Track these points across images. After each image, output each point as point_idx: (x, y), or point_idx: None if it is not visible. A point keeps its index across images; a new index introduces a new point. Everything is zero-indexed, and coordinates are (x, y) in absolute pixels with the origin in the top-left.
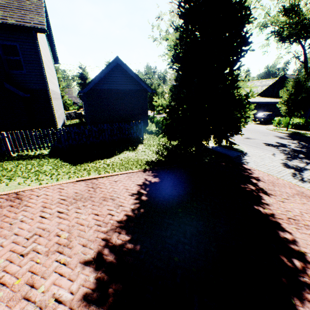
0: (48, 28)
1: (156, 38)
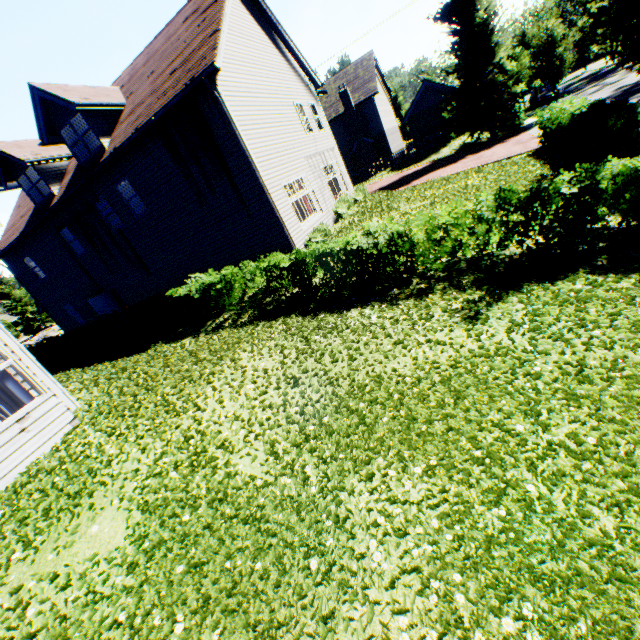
0: (380, 73)
1: None
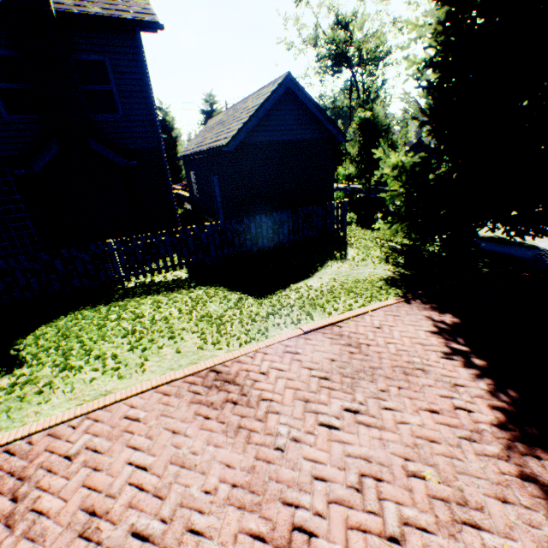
0: None
1: (292, 42)
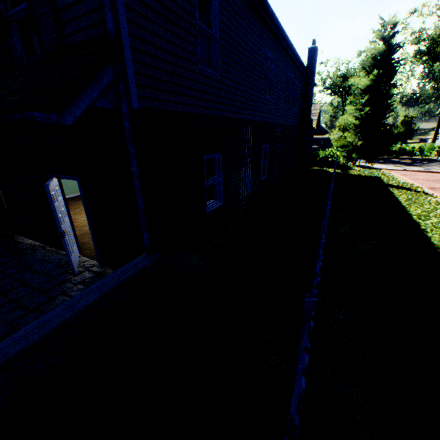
0: None
1: None
